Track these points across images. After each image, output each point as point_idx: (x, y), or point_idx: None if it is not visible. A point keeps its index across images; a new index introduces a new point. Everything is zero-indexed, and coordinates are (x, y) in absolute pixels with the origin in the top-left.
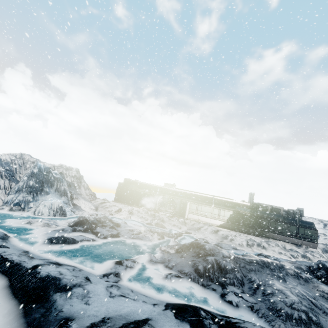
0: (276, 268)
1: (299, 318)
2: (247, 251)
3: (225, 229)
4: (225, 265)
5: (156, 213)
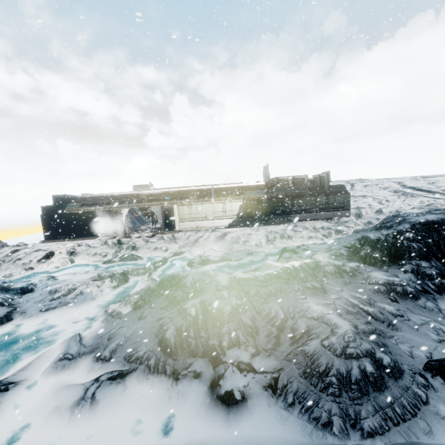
0: (309, 273)
1: (361, 375)
2: (268, 251)
3: (237, 229)
4: (220, 308)
5: (125, 239)
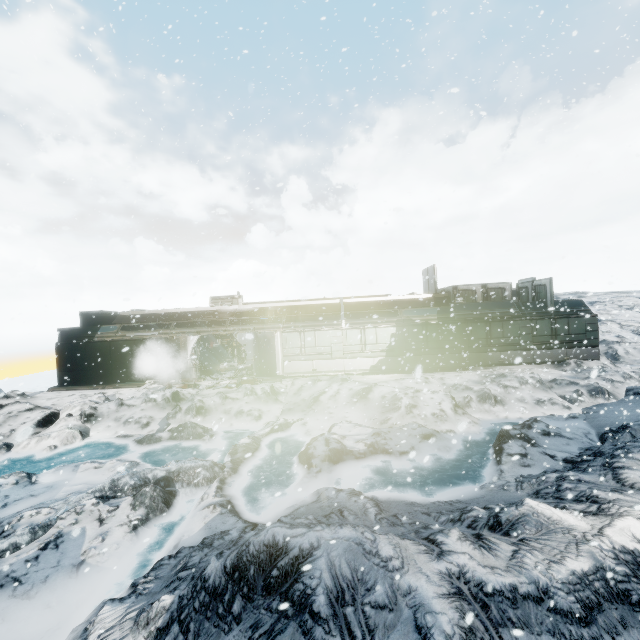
0: None
1: None
2: (461, 431)
3: (387, 376)
4: None
5: (188, 390)
